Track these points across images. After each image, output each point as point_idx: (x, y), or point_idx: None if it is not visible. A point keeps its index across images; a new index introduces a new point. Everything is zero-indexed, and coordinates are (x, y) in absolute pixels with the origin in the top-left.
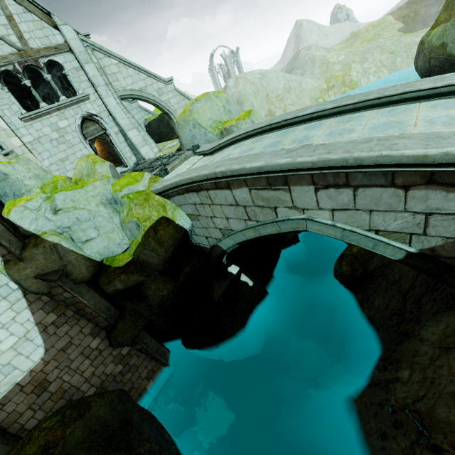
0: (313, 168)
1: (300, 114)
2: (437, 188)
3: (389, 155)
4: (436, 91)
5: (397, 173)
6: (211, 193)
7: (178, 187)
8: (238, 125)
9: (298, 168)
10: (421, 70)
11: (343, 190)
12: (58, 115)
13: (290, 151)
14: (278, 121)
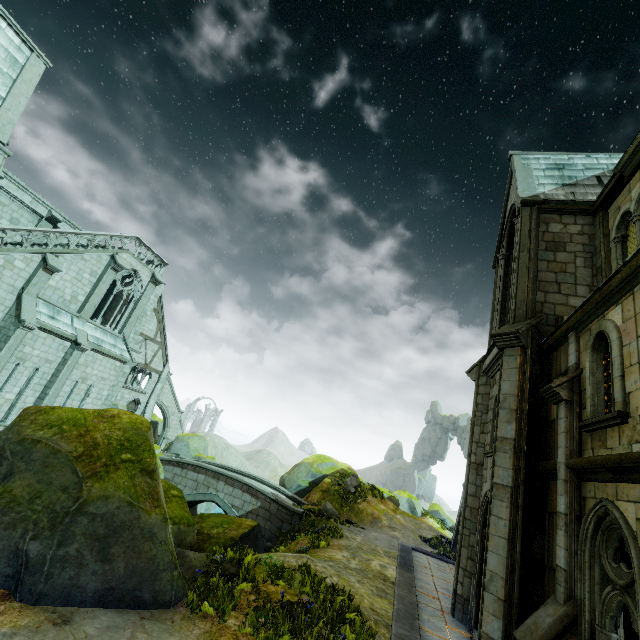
0: (228, 476)
1: (233, 468)
2: (248, 493)
3: (243, 479)
4: (266, 483)
5: (243, 486)
6: (189, 471)
7: (177, 462)
8: (206, 459)
9: (225, 474)
10: (279, 485)
11: (231, 487)
12: (129, 391)
13: (225, 470)
14: (225, 466)
